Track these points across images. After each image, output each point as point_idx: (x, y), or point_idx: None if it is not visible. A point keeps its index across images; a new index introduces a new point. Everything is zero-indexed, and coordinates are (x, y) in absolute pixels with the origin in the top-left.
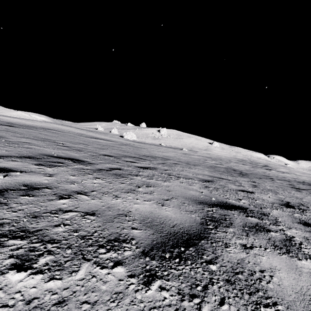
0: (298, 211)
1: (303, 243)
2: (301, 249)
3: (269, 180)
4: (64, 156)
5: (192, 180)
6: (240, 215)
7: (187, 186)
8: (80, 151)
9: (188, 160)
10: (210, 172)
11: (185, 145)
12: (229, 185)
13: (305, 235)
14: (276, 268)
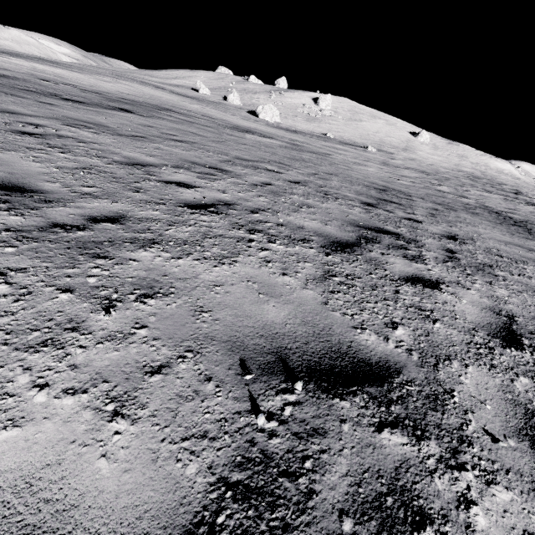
0: None
1: None
2: None
3: None
4: (365, 223)
5: (531, 265)
6: None
7: None
8: (338, 199)
9: (420, 190)
10: (501, 233)
11: (368, 137)
12: None
13: None
14: None
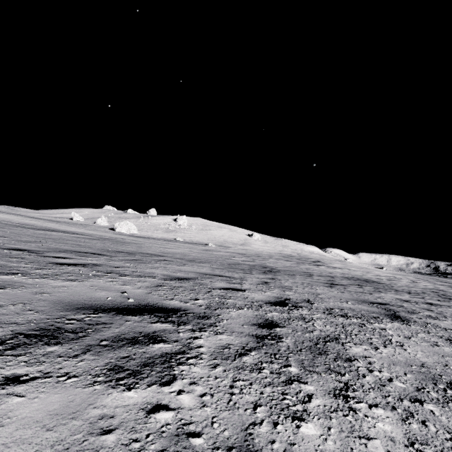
0: (284, 309)
1: (201, 356)
2: (175, 367)
3: (305, 277)
4: None
5: (149, 278)
6: (143, 321)
7: (114, 285)
8: None
9: (200, 257)
10: (211, 269)
11: (214, 239)
12: (214, 283)
13: (233, 341)
14: (3, 422)
